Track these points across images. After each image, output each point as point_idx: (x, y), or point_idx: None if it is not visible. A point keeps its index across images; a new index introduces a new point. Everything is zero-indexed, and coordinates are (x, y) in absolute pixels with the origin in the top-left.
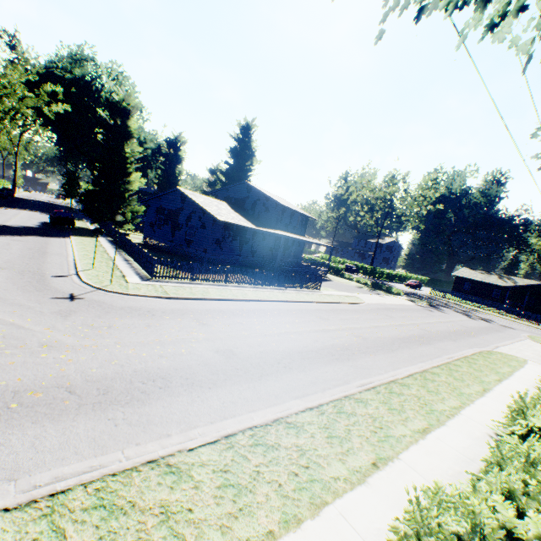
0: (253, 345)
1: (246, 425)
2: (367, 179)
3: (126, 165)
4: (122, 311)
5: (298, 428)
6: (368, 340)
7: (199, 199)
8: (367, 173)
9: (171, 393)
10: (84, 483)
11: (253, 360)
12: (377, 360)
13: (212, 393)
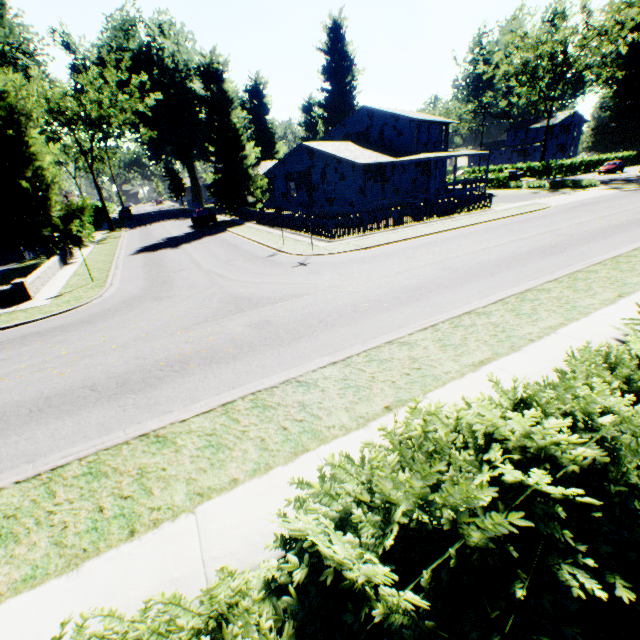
0: (466, 261)
1: (507, 295)
2: (521, 33)
3: (237, 139)
4: (346, 264)
5: (547, 291)
6: (574, 236)
7: (327, 148)
8: (520, 23)
9: (438, 293)
10: (441, 322)
11: (476, 269)
12: (592, 248)
13: (465, 288)
